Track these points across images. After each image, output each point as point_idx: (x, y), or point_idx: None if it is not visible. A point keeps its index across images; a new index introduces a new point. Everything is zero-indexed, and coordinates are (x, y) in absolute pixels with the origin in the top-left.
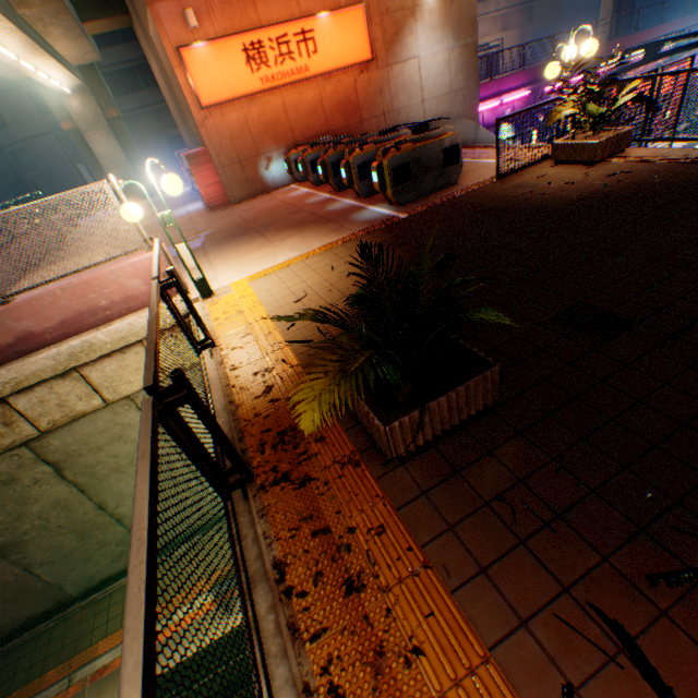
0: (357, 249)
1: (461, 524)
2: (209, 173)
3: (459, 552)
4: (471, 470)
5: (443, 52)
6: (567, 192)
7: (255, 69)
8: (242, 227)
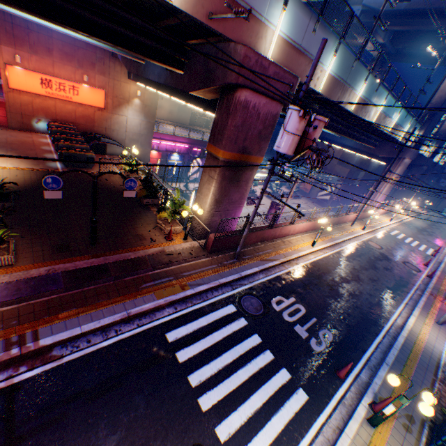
0: (33, 174)
1: None
2: (3, 111)
3: None
4: None
5: (139, 120)
6: (106, 185)
7: (45, 87)
8: (3, 144)
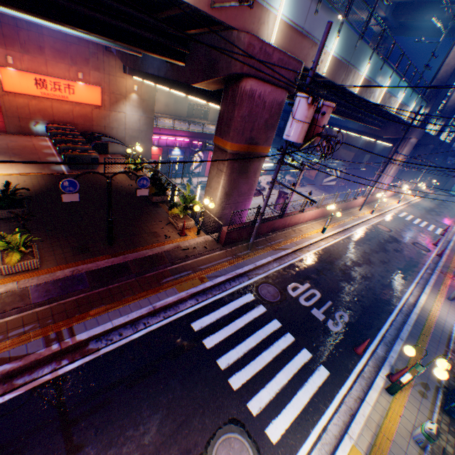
0: (40, 178)
1: (4, 227)
2: None
3: (0, 229)
4: (13, 223)
5: (138, 116)
6: (113, 185)
7: (40, 88)
8: (5, 150)
